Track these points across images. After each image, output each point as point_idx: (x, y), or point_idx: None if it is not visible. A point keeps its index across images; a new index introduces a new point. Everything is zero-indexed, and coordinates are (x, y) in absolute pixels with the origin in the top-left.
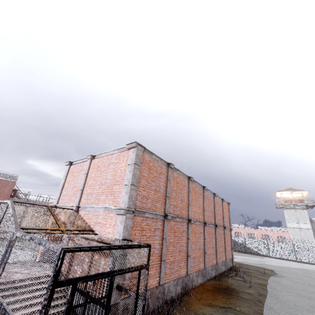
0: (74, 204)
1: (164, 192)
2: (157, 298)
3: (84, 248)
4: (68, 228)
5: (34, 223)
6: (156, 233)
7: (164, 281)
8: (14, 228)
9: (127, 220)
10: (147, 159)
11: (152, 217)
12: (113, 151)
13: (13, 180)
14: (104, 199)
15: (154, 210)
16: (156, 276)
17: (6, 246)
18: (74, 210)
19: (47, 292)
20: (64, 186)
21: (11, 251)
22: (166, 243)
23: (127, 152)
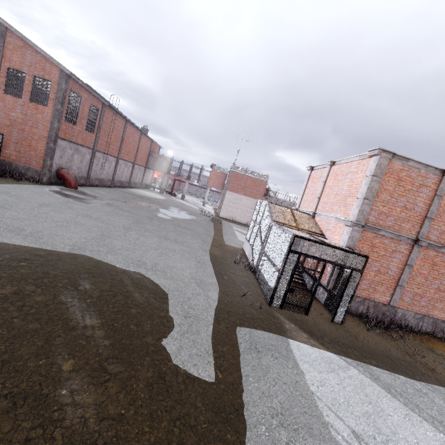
0: (311, 210)
1: (423, 211)
2: (383, 313)
3: (306, 238)
4: (303, 228)
5: (281, 219)
6: (395, 255)
7: (398, 306)
8: (270, 220)
9: (354, 232)
10: (397, 168)
11: (391, 237)
12: (354, 158)
13: (265, 180)
14: (337, 209)
15: (397, 231)
16: (385, 295)
17: (267, 229)
18: (311, 215)
19: (286, 252)
20: (304, 191)
21: (269, 232)
22: (409, 271)
23: (367, 161)
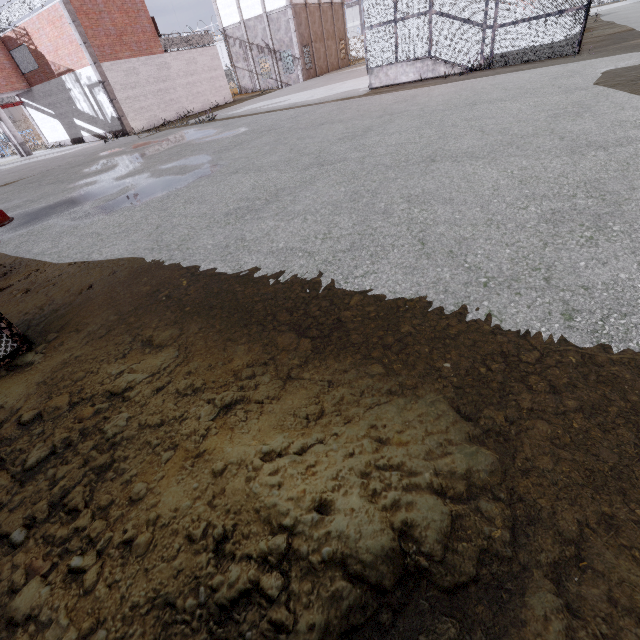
0: None
1: None
2: None
3: None
4: None
5: None
6: None
7: None
8: None
9: None
10: None
11: None
12: None
13: None
14: None
15: None
16: None
17: None
18: None
19: None
20: None
21: None
22: None
23: None
